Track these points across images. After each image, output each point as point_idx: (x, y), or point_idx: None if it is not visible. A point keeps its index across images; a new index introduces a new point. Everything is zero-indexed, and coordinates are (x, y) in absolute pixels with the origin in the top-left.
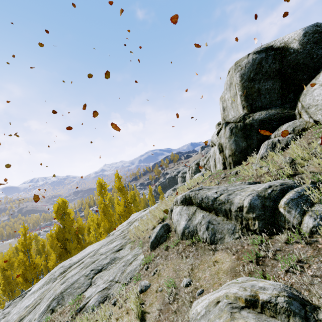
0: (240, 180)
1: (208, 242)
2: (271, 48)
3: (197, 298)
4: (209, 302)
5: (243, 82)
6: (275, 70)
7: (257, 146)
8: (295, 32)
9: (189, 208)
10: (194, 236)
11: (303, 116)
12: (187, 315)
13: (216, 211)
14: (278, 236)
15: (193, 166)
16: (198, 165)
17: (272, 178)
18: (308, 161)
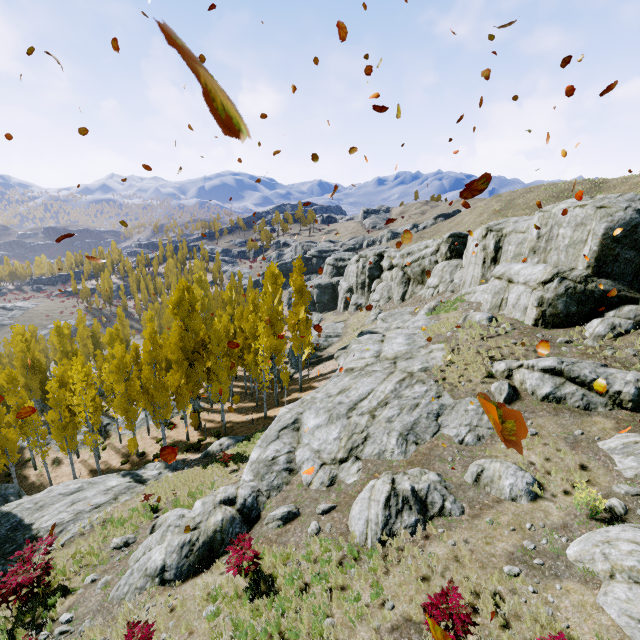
0: (578, 355)
1: (581, 409)
2: None
3: (598, 441)
4: (623, 443)
5: (605, 238)
6: None
7: (586, 315)
8: None
9: (555, 378)
10: (561, 402)
11: None
12: (599, 448)
13: (590, 388)
14: None
15: (371, 256)
16: (381, 258)
17: (620, 365)
18: None
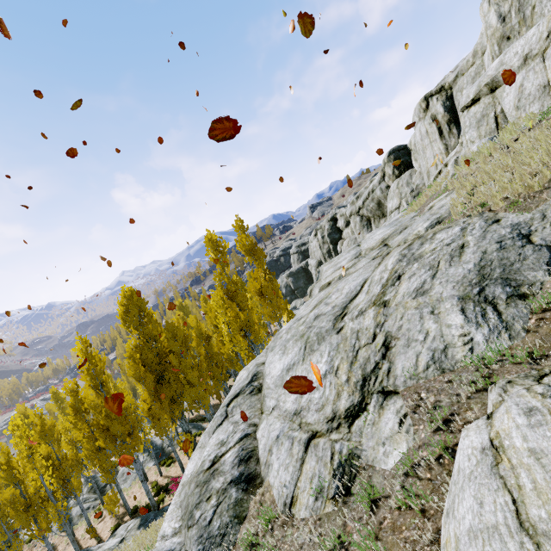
0: None
1: None
2: None
3: None
4: None
5: None
6: None
7: None
8: None
9: None
10: None
11: None
12: None
13: None
14: None
15: (326, 224)
16: (335, 221)
17: None
18: None
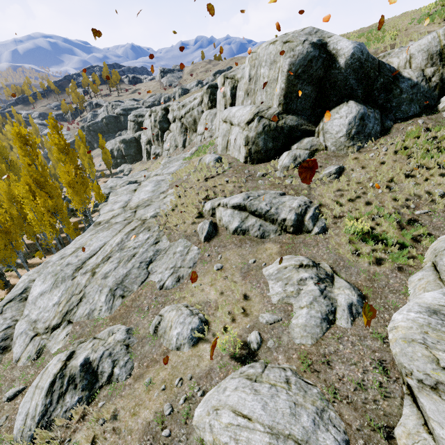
0: (268, 186)
1: (258, 238)
2: (325, 48)
3: (264, 267)
4: (278, 268)
5: (290, 74)
6: (319, 77)
7: (280, 149)
8: (347, 46)
9: (242, 213)
10: (246, 233)
11: (320, 138)
12: (263, 275)
13: (265, 218)
14: (301, 235)
15: (159, 111)
16: (167, 112)
17: (294, 192)
18: (316, 185)
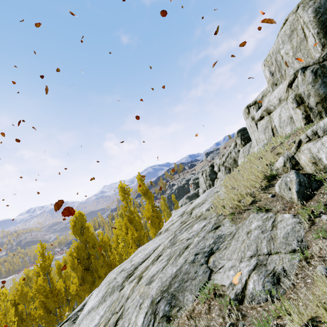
0: None
1: None
2: None
3: None
4: None
5: (320, 16)
6: None
7: None
8: None
9: None
10: None
11: None
12: None
13: None
14: None
15: (207, 168)
16: (213, 167)
17: None
18: None
